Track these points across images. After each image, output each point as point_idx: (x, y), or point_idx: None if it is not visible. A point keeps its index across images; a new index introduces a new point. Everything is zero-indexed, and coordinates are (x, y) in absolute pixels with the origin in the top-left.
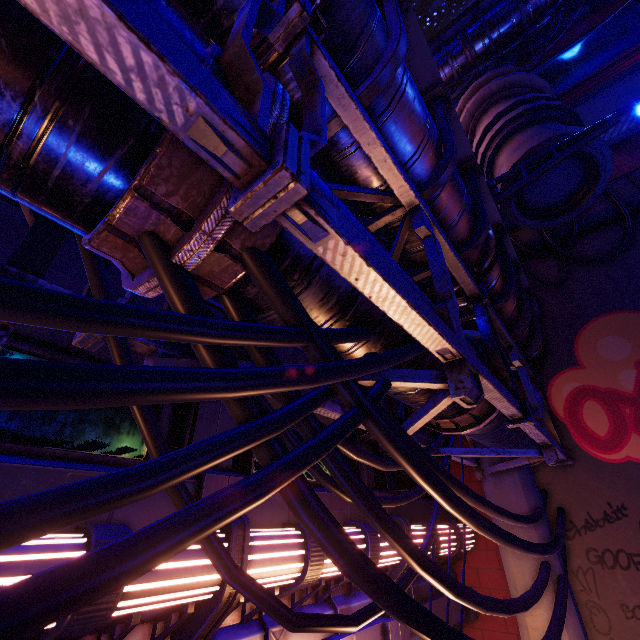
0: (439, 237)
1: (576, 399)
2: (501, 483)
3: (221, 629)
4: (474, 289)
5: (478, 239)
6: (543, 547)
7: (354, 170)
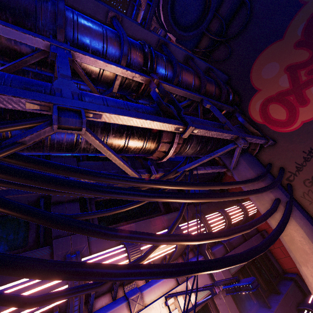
0: (87, 57)
1: (264, 108)
2: (240, 171)
3: (100, 309)
4: (143, 78)
5: (123, 49)
6: (246, 191)
7: (13, 48)
